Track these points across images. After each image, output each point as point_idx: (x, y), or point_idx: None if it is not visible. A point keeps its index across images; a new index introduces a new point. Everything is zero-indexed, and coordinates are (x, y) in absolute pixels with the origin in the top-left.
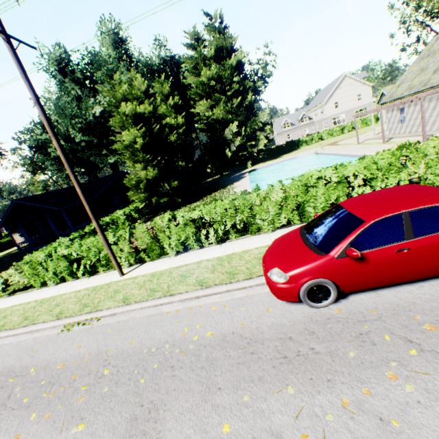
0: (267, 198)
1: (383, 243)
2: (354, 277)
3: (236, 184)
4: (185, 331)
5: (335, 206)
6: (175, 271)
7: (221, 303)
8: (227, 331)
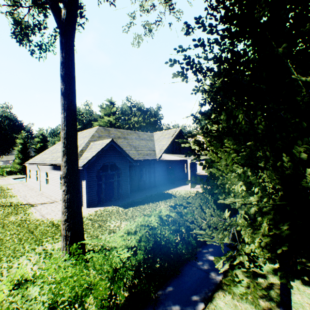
0: None
1: None
2: None
3: None
4: None
5: None
6: None
7: None
8: None
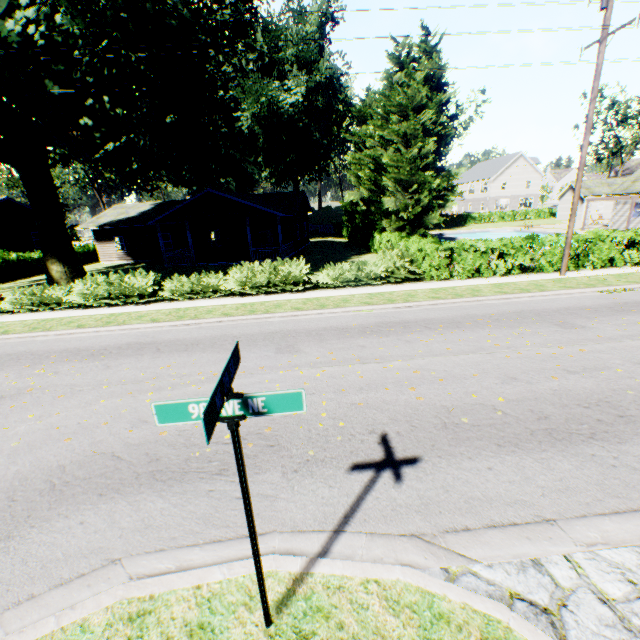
0: None
1: None
2: None
3: None
4: None
5: None
6: (635, 274)
7: None
8: None
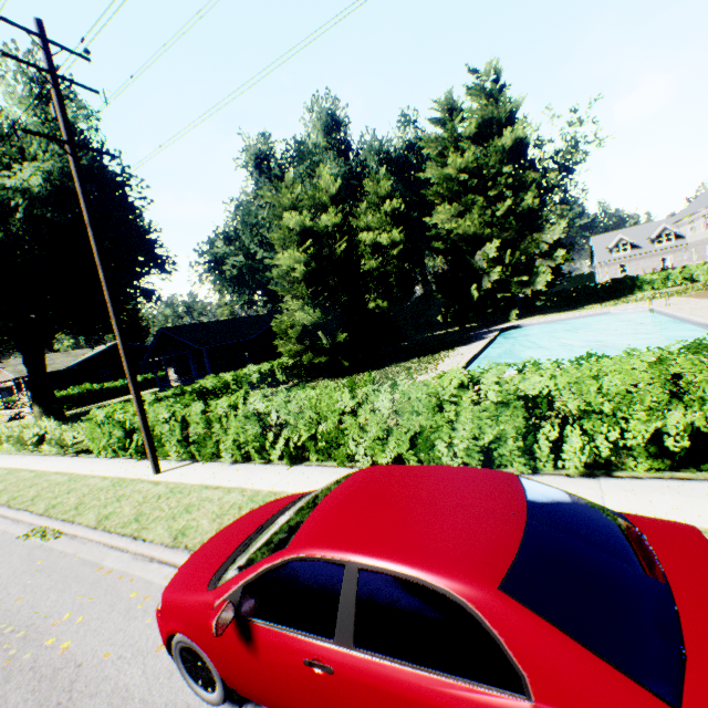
0: (365, 404)
1: (295, 623)
2: (242, 673)
3: (457, 351)
4: (63, 618)
5: (349, 474)
6: (195, 493)
7: (151, 589)
8: (80, 656)
